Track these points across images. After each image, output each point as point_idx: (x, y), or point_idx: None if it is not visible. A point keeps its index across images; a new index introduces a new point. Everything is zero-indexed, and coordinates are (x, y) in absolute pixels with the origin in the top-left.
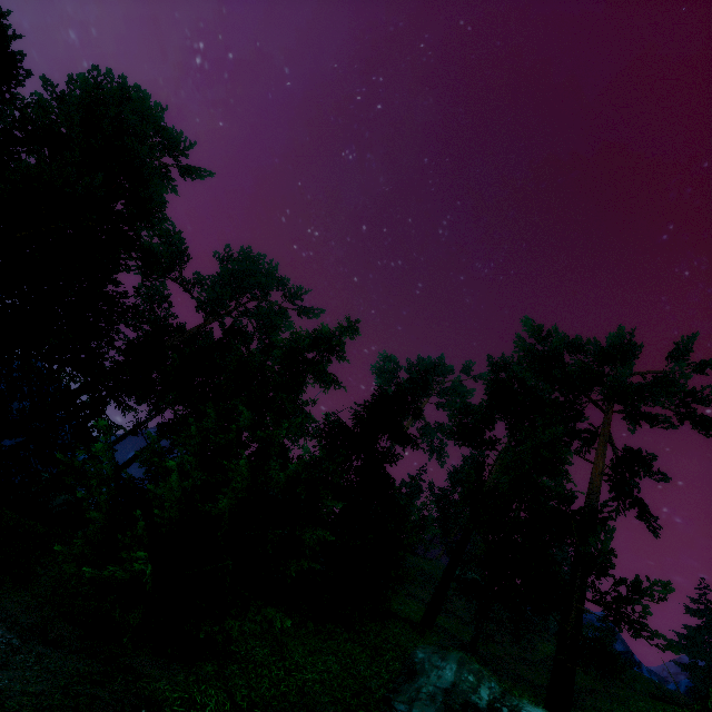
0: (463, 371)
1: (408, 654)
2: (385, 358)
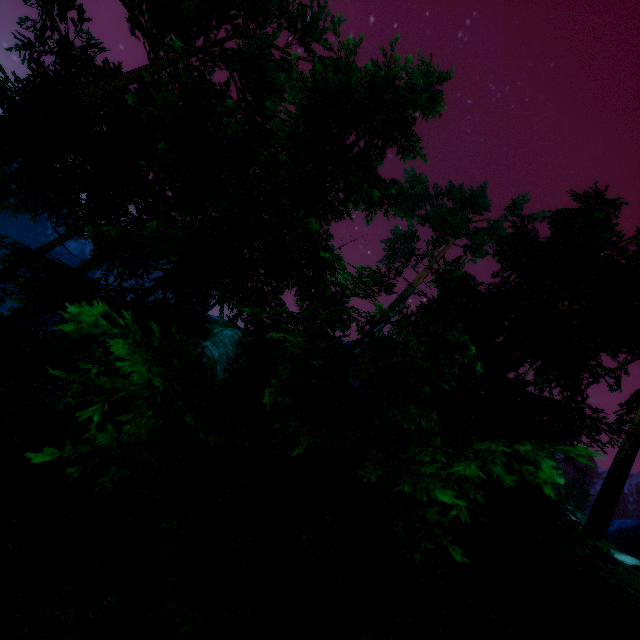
0: (510, 208)
1: None
2: (412, 179)
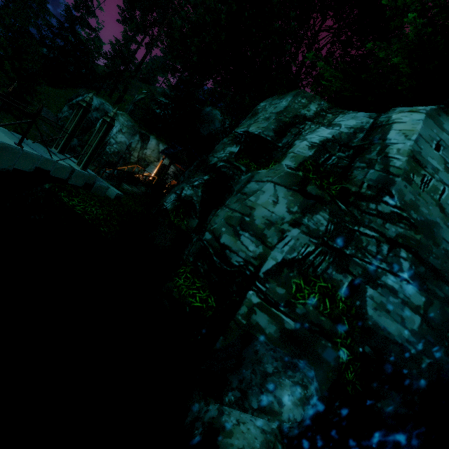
0: None
1: None
2: None
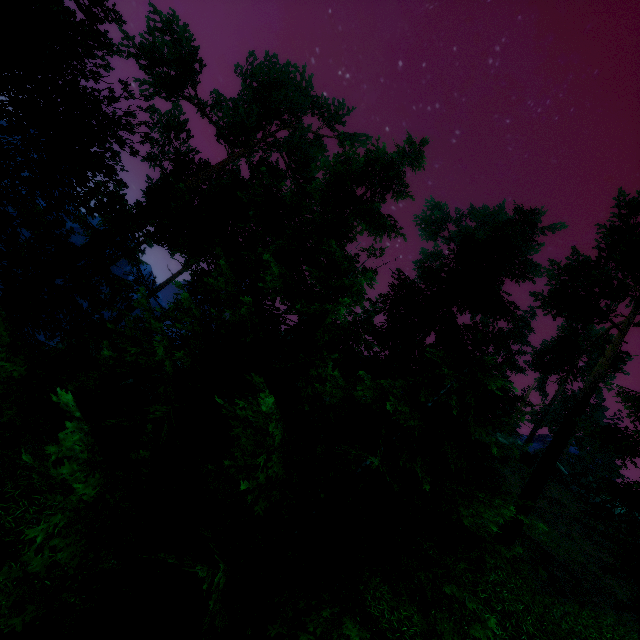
0: None
1: (524, 633)
2: (433, 207)
